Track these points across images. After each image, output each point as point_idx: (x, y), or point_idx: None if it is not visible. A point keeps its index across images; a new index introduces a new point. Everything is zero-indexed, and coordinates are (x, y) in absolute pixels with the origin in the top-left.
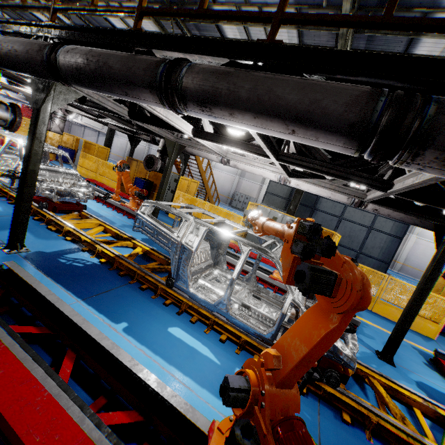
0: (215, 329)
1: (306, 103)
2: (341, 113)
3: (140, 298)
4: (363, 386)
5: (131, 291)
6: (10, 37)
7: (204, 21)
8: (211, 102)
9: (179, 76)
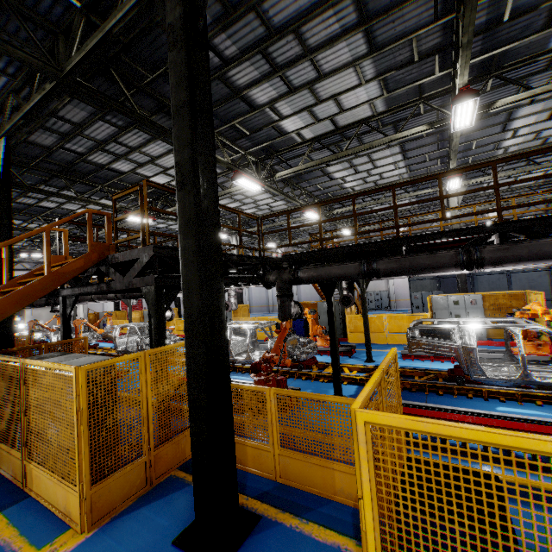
0: (523, 401)
1: None
2: None
3: (449, 400)
4: None
5: (437, 398)
6: (318, 267)
7: (316, 177)
8: (502, 262)
9: (475, 257)
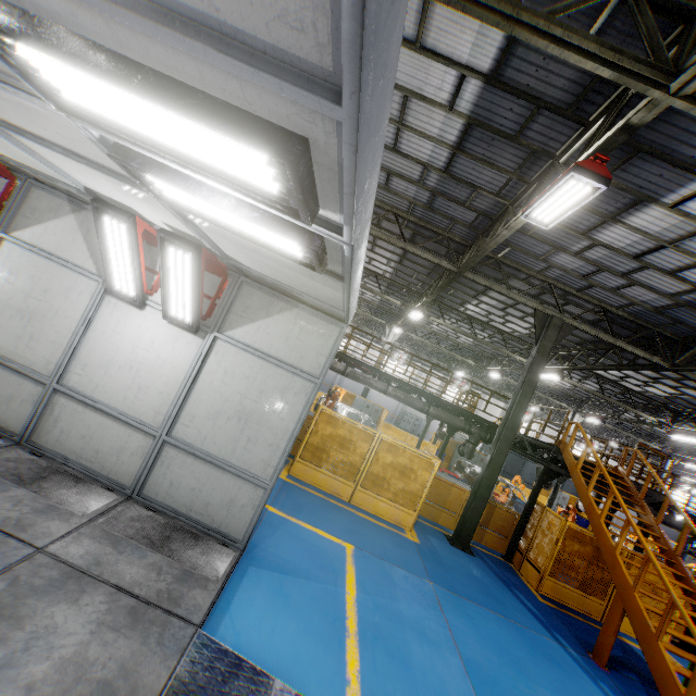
0: None
1: None
2: None
3: None
4: None
5: None
6: None
7: None
8: None
9: None
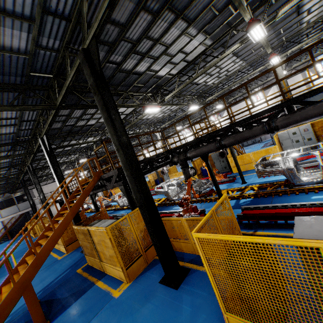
0: None
1: (320, 111)
2: None
3: (285, 198)
4: None
5: (278, 198)
6: (196, 149)
7: (189, 87)
8: (288, 125)
9: (272, 126)
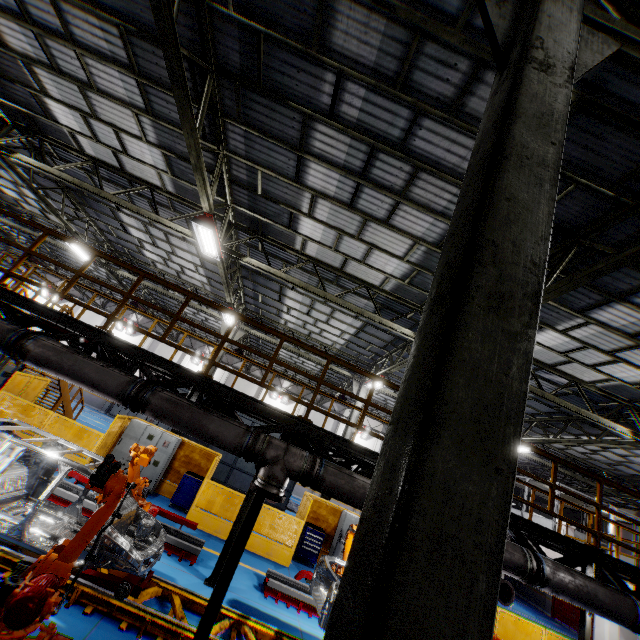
0: (1, 569)
1: (99, 380)
2: (114, 388)
3: None
4: (164, 605)
5: None
6: None
7: (106, 214)
8: (45, 365)
9: (25, 344)
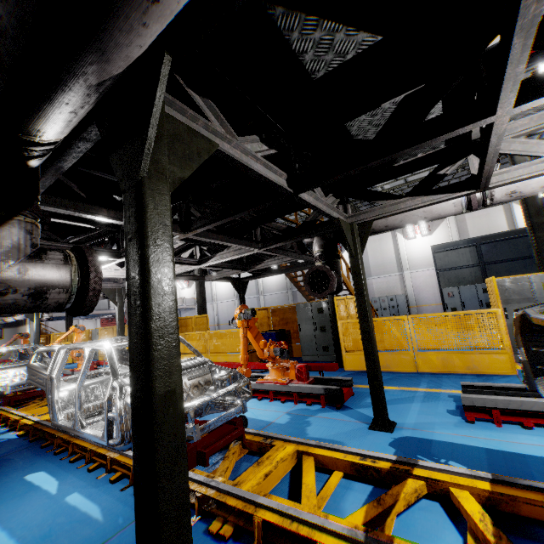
0: None
1: None
2: None
3: None
4: None
5: None
6: None
7: None
8: None
9: None
